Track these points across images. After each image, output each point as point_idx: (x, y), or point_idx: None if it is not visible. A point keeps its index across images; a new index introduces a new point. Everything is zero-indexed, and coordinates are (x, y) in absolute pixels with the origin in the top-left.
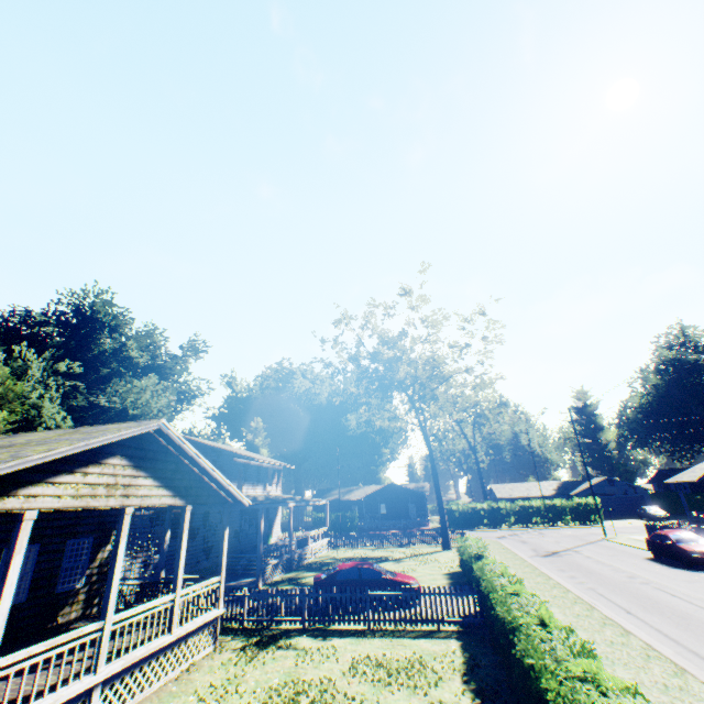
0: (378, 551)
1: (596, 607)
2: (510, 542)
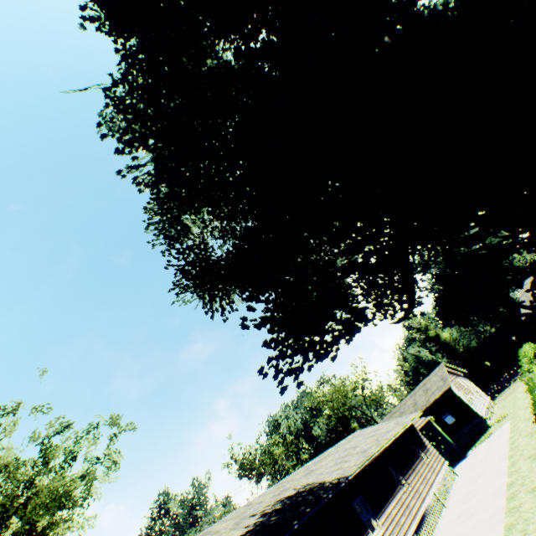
0: None
1: None
2: None
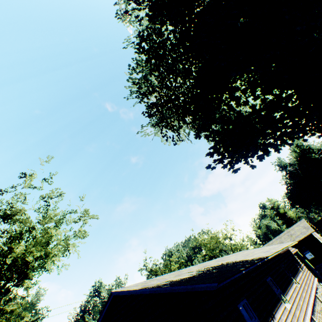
0: None
1: None
2: None
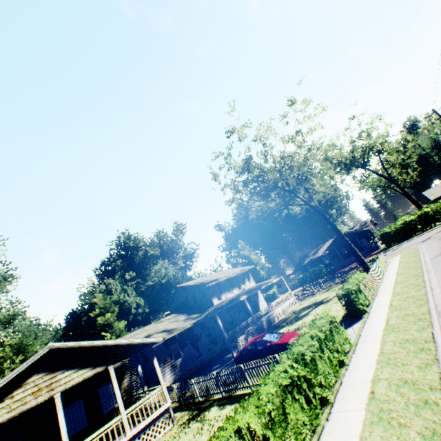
0: (324, 294)
1: (433, 324)
2: (428, 244)
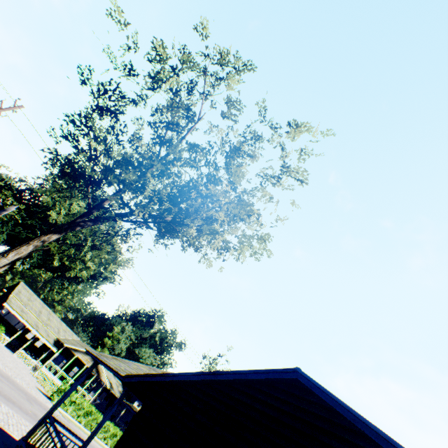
0: None
1: None
2: None
